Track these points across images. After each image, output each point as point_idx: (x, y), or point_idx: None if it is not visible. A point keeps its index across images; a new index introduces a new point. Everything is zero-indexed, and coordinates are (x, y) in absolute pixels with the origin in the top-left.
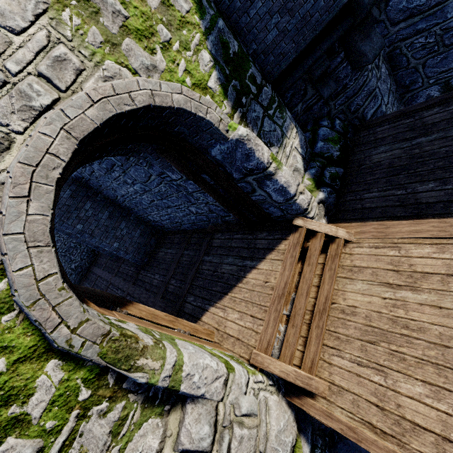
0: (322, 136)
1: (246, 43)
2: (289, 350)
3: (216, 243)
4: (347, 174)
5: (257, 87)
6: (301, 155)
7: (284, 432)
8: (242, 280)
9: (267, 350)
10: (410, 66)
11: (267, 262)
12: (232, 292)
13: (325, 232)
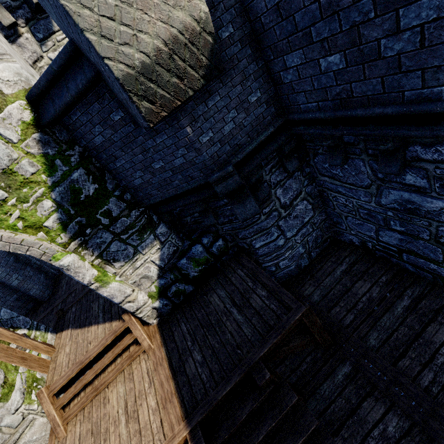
0: (191, 253)
1: (117, 179)
2: (62, 400)
3: None
4: (196, 292)
5: (112, 218)
6: (158, 266)
7: (34, 442)
8: (89, 326)
9: (50, 392)
10: (336, 211)
11: (103, 328)
12: (81, 330)
13: (136, 336)
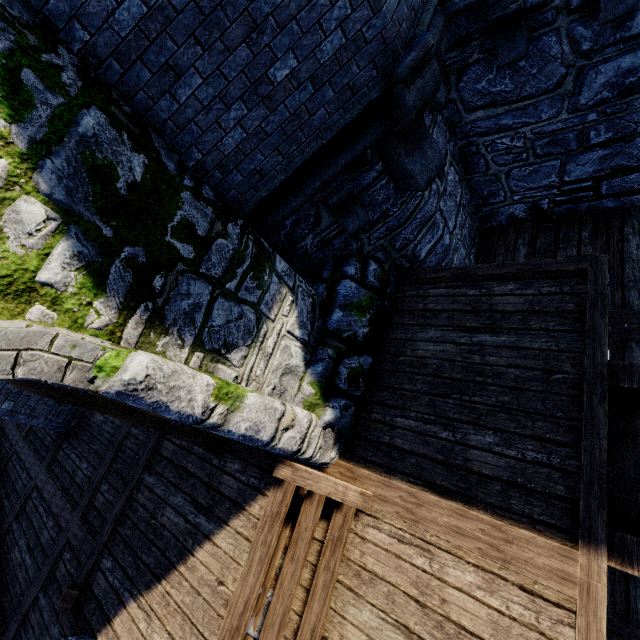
0: (342, 297)
1: (178, 148)
2: None
3: (166, 451)
4: (378, 364)
5: (199, 243)
6: (300, 340)
7: None
8: (187, 559)
9: None
10: (489, 172)
11: (230, 534)
12: (168, 581)
13: (326, 494)
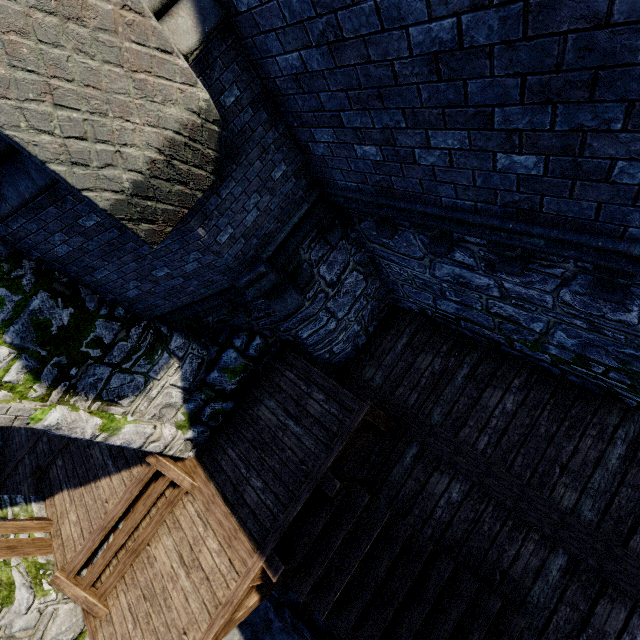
0: (223, 363)
1: (99, 293)
2: (90, 577)
3: None
4: (239, 408)
5: (105, 347)
6: (181, 388)
7: (64, 633)
8: (97, 481)
9: (70, 574)
10: (391, 278)
11: (119, 478)
12: (85, 488)
13: (171, 478)
